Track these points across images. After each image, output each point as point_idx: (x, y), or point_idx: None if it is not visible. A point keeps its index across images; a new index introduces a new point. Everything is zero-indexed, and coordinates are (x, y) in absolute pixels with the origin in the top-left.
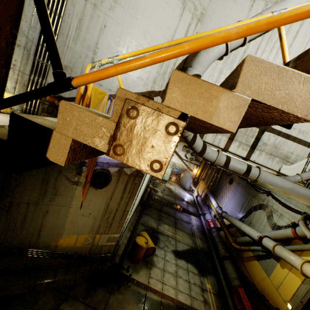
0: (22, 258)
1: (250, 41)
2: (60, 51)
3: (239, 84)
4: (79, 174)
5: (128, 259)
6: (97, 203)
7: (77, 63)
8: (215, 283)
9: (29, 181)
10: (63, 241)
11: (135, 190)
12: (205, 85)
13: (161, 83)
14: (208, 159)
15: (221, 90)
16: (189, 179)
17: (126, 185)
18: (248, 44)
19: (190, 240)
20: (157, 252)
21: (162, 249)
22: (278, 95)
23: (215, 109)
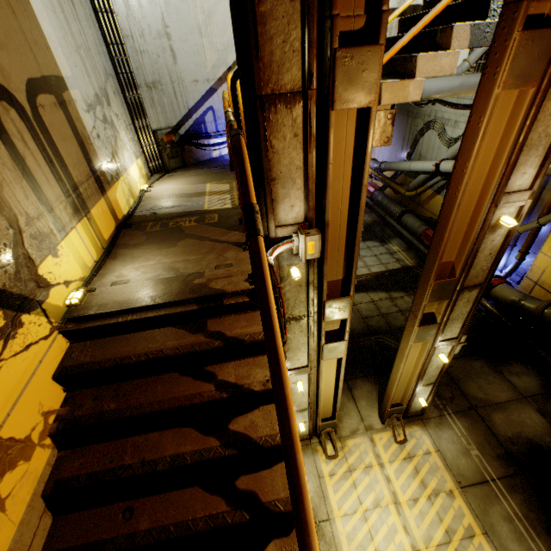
0: None
1: None
2: (137, 65)
3: (417, 73)
4: None
5: None
6: None
7: (160, 69)
8: (401, 243)
9: None
10: None
11: None
12: (400, 83)
13: None
14: None
15: (409, 82)
16: None
17: None
18: None
19: None
20: None
21: None
22: (436, 69)
23: (408, 94)
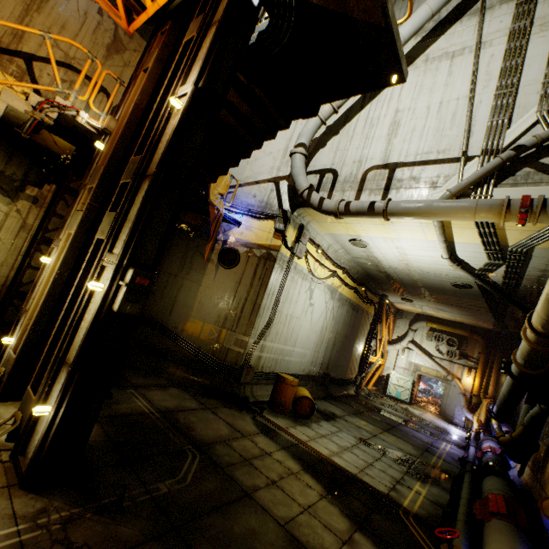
0: (154, 334)
1: (360, 111)
2: None
3: None
4: (211, 251)
5: (267, 406)
6: (225, 285)
7: None
8: (444, 497)
9: (175, 253)
10: (189, 326)
11: (267, 277)
12: None
13: (285, 169)
14: (328, 210)
15: None
16: (458, 401)
17: (256, 269)
18: (359, 114)
19: (413, 450)
20: (322, 424)
21: (334, 427)
22: None
23: None
